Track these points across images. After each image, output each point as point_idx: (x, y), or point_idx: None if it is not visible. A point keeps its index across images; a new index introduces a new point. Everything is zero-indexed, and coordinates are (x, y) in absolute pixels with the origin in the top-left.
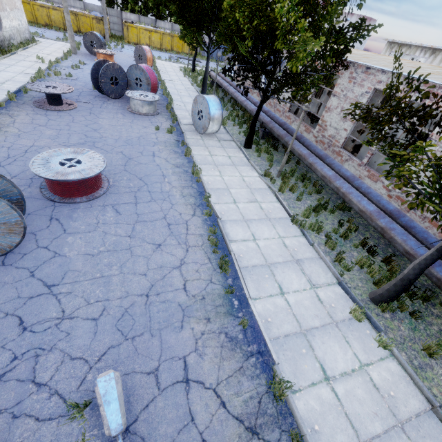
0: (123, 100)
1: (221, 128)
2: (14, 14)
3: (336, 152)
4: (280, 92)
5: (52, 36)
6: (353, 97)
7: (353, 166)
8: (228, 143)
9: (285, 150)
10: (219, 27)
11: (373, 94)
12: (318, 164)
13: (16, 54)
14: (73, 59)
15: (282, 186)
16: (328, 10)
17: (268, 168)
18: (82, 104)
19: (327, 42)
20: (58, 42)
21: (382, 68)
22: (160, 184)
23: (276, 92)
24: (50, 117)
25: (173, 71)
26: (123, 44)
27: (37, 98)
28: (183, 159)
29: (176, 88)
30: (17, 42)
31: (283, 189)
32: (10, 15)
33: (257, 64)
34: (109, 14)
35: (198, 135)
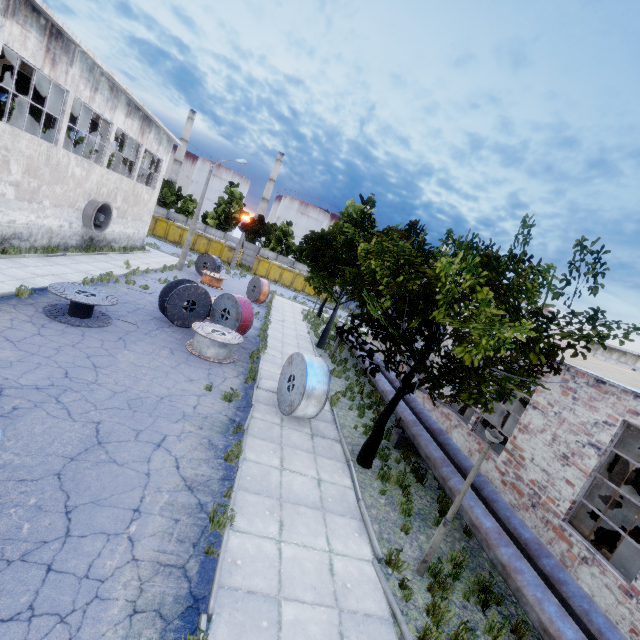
0: (192, 331)
1: (326, 408)
2: (134, 223)
3: (554, 527)
4: (436, 389)
5: (171, 251)
6: (576, 423)
7: (608, 587)
8: (327, 445)
9: (440, 486)
10: (346, 274)
11: (622, 431)
12: (525, 576)
13: (104, 255)
14: (170, 274)
15: (430, 629)
16: (526, 286)
17: (398, 533)
18: (122, 324)
19: (534, 330)
20: (171, 256)
21: (633, 388)
22: (104, 543)
23: (429, 388)
24: (43, 331)
25: (292, 311)
26: (248, 274)
27: (63, 302)
28: (216, 466)
29: (284, 331)
30: (120, 246)
31: (431, 639)
32: (129, 223)
33: (397, 335)
34: (247, 247)
35: (278, 414)
